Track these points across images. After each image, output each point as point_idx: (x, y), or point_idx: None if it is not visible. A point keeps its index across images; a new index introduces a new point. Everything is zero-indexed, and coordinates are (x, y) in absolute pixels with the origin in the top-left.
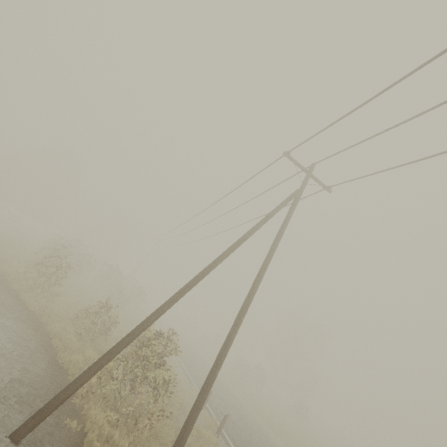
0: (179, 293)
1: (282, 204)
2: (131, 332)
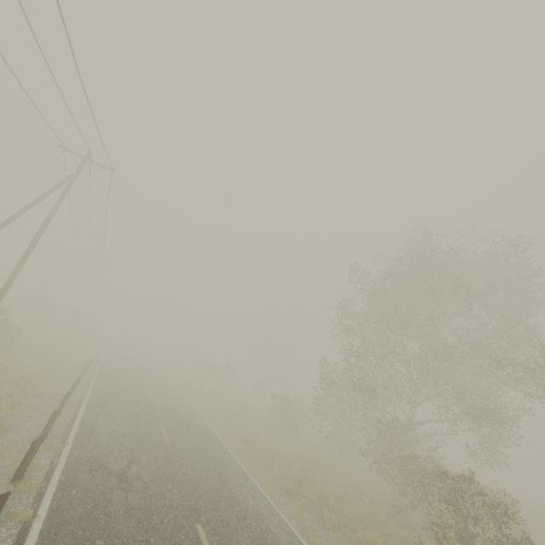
0: None
1: (53, 187)
2: None
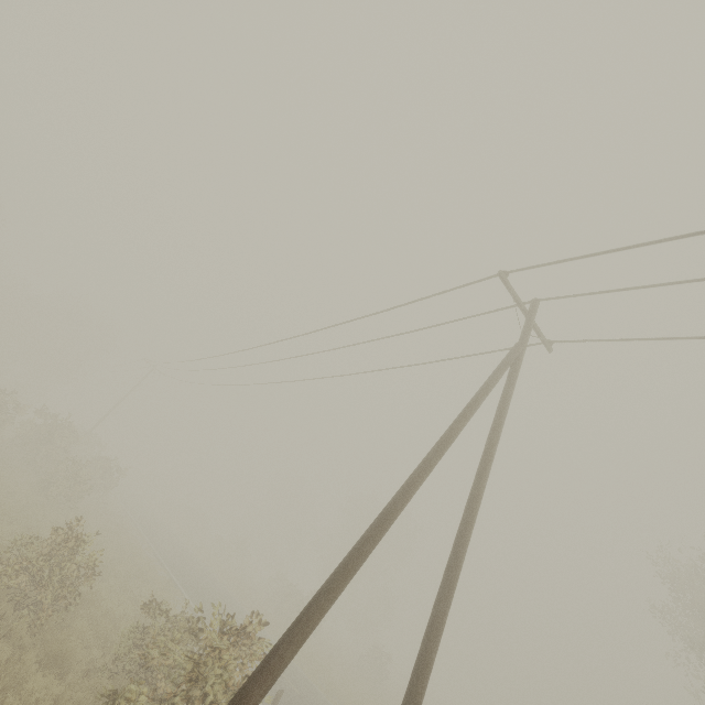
0: (345, 574)
1: (503, 369)
2: (240, 704)
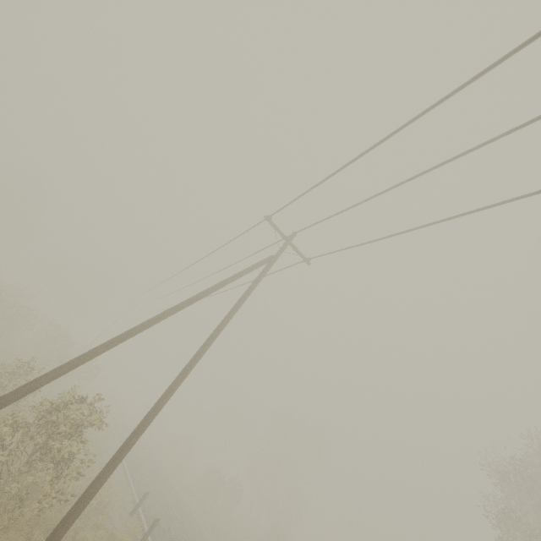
0: (107, 343)
1: (252, 267)
2: (34, 380)
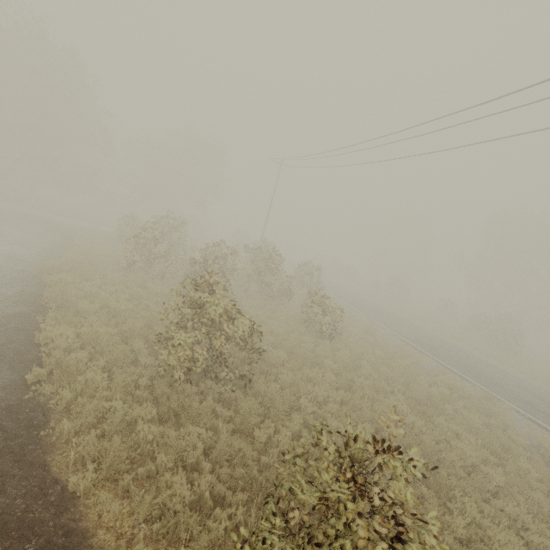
0: None
1: None
2: None
